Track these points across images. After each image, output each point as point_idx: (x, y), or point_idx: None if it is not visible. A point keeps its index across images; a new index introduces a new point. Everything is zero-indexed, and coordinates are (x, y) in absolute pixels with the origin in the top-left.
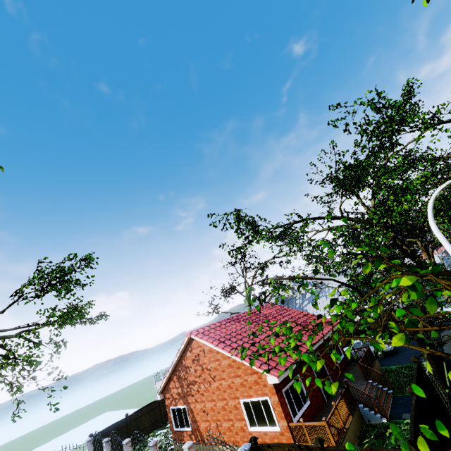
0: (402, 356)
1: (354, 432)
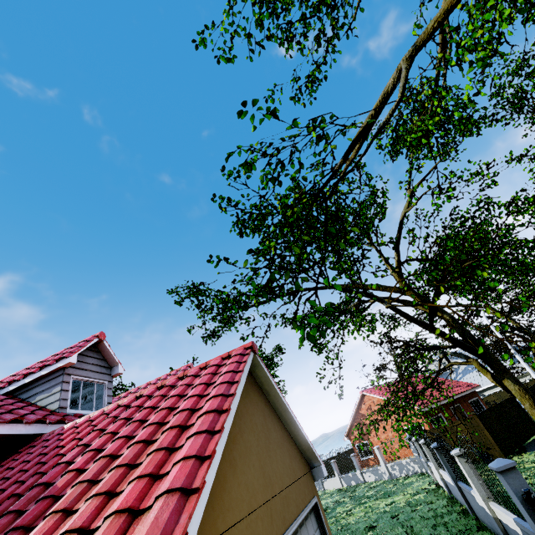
0: None
1: None
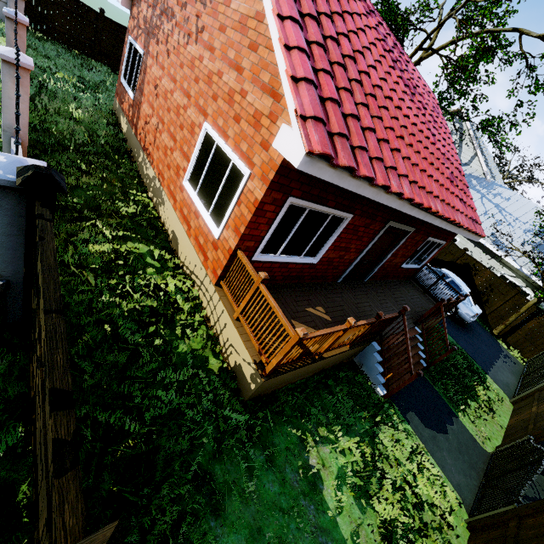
0: (468, 338)
1: (325, 364)
